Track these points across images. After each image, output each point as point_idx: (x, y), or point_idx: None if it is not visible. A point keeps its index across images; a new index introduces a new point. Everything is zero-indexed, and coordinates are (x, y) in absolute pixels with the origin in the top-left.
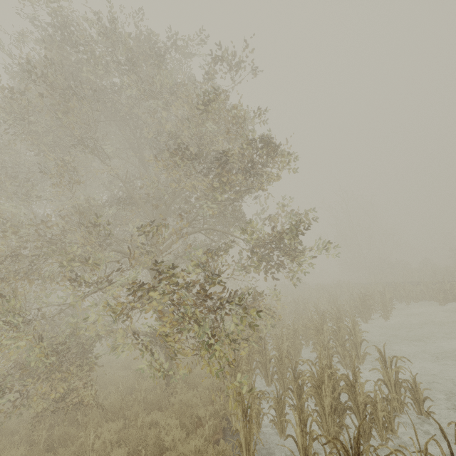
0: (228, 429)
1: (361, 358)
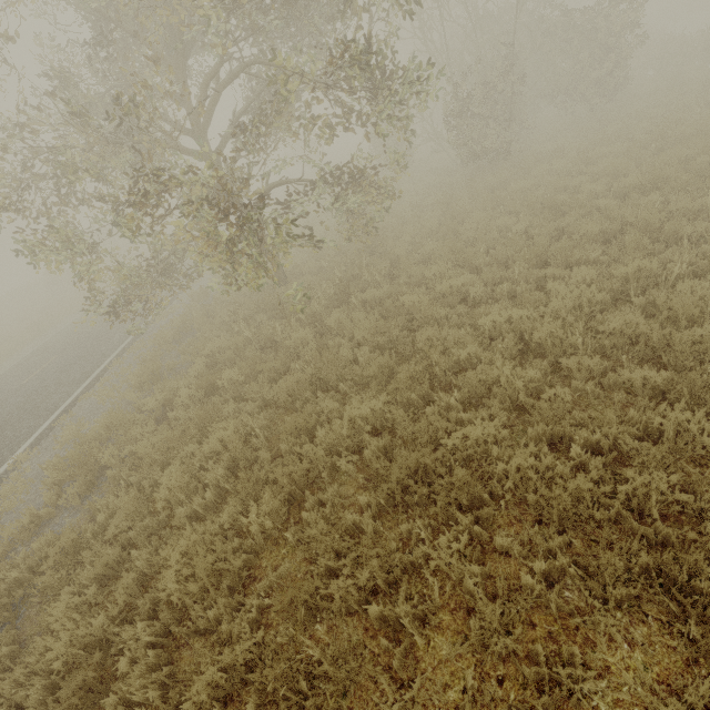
0: None
1: None
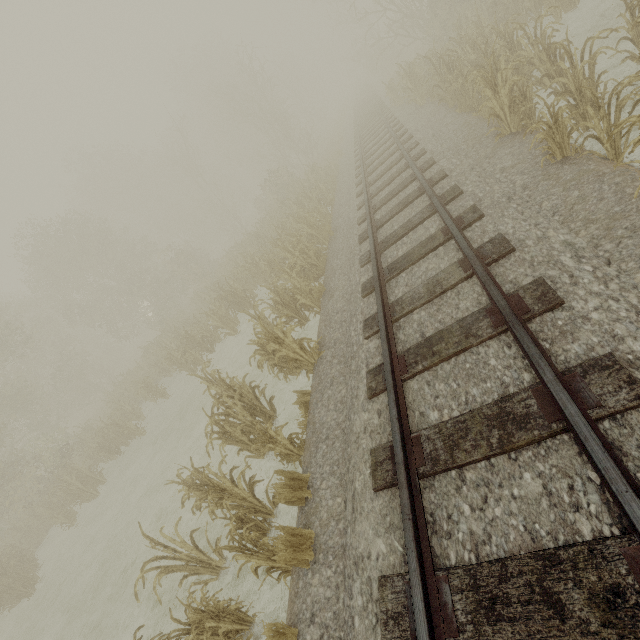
0: (36, 549)
1: (89, 497)
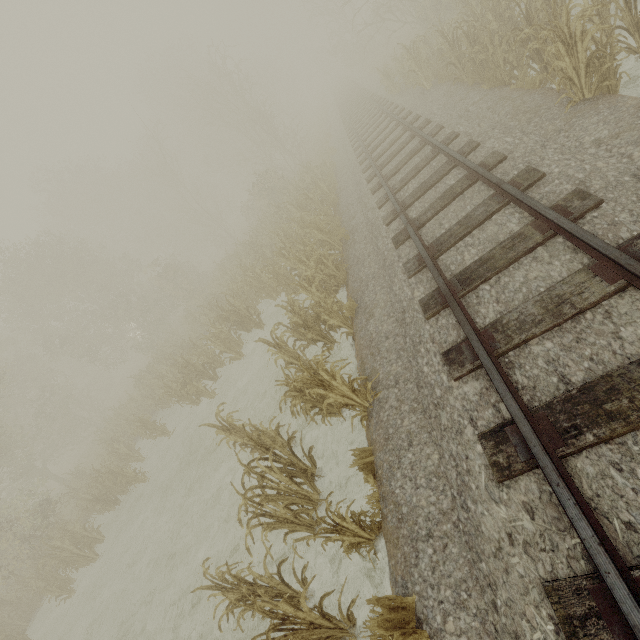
0: (29, 622)
1: (87, 562)
